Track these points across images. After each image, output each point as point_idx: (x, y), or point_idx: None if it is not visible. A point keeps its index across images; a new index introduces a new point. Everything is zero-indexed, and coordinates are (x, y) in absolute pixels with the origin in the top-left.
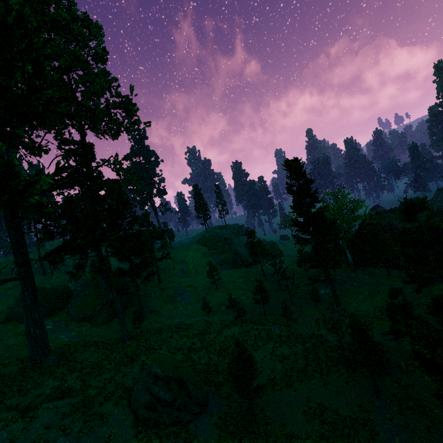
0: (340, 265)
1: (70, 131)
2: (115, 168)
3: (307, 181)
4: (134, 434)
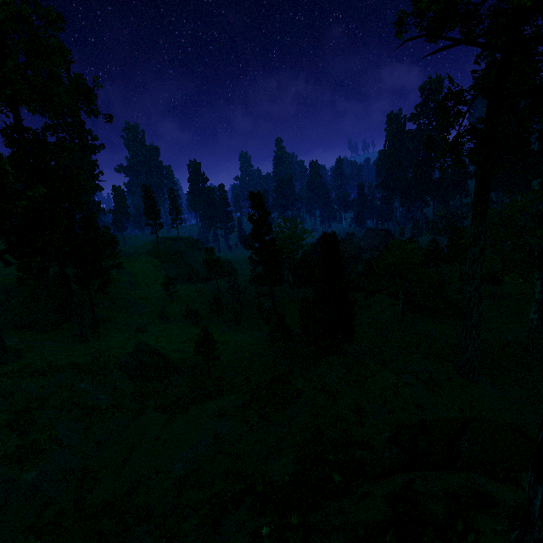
0: (282, 283)
1: (20, 116)
2: (59, 159)
3: (265, 214)
4: (132, 383)
